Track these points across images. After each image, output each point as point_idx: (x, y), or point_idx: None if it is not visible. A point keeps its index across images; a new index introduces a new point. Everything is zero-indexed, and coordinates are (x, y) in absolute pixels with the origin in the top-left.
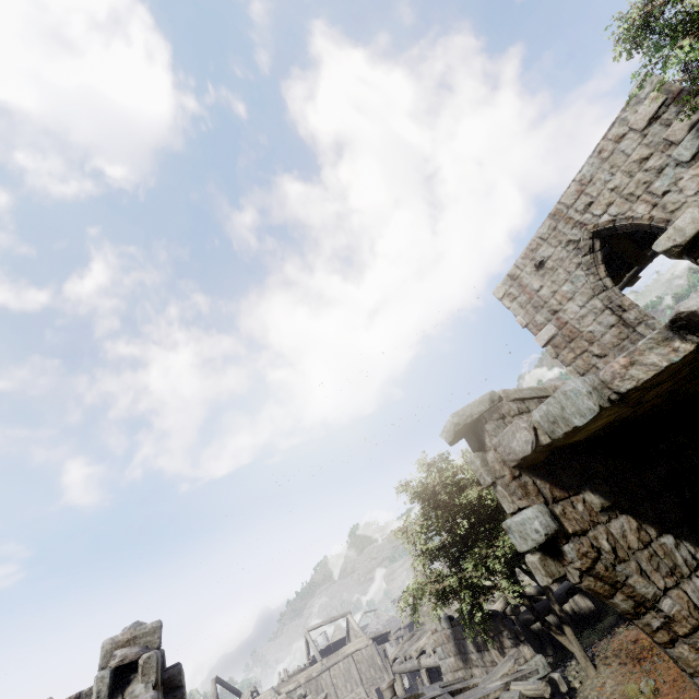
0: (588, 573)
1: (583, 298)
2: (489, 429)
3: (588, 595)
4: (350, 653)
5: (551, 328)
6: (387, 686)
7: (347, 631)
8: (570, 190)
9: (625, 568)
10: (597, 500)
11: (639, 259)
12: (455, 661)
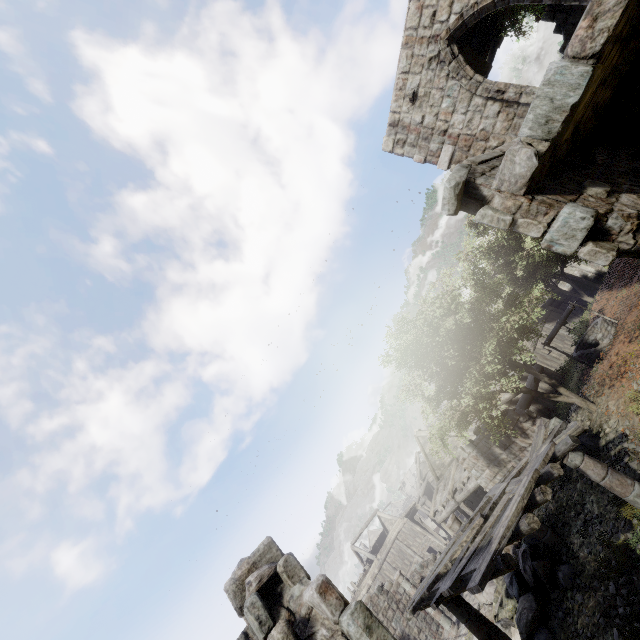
0: (638, 232)
1: (464, 104)
2: (482, 182)
3: (548, 375)
4: (394, 538)
5: (447, 148)
6: (452, 521)
7: (383, 525)
8: (411, 11)
9: None
10: (600, 190)
11: (482, 68)
12: (490, 470)
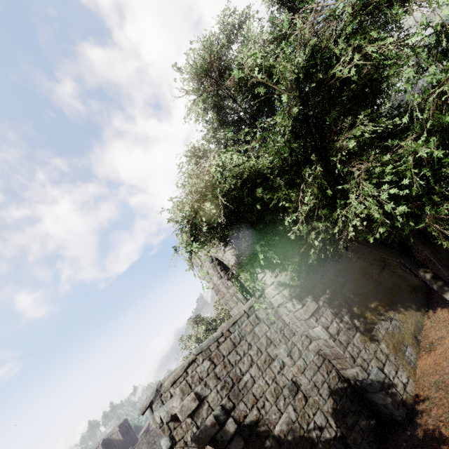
0: None
1: (216, 278)
2: (154, 407)
3: None
4: None
5: (211, 284)
6: None
7: None
8: None
9: (191, 447)
10: (190, 420)
11: None
12: None
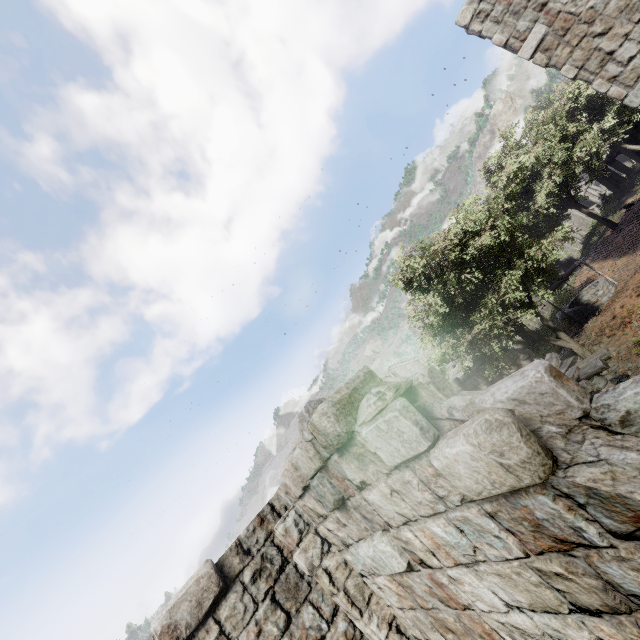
0: None
1: None
2: None
3: (522, 337)
4: None
5: (540, 28)
6: None
7: None
8: None
9: None
10: None
11: None
12: None
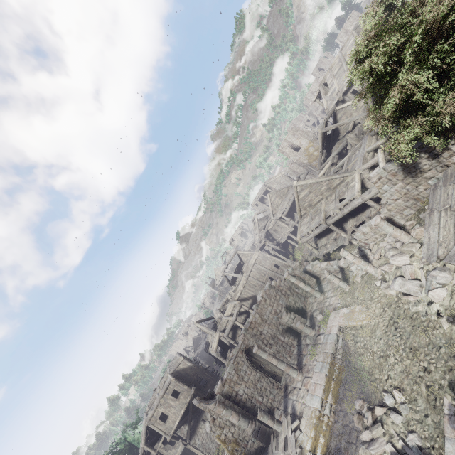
0: None
1: None
2: None
3: None
4: (254, 263)
5: None
6: (380, 220)
7: (240, 259)
8: None
9: None
10: None
11: None
12: (403, 183)
